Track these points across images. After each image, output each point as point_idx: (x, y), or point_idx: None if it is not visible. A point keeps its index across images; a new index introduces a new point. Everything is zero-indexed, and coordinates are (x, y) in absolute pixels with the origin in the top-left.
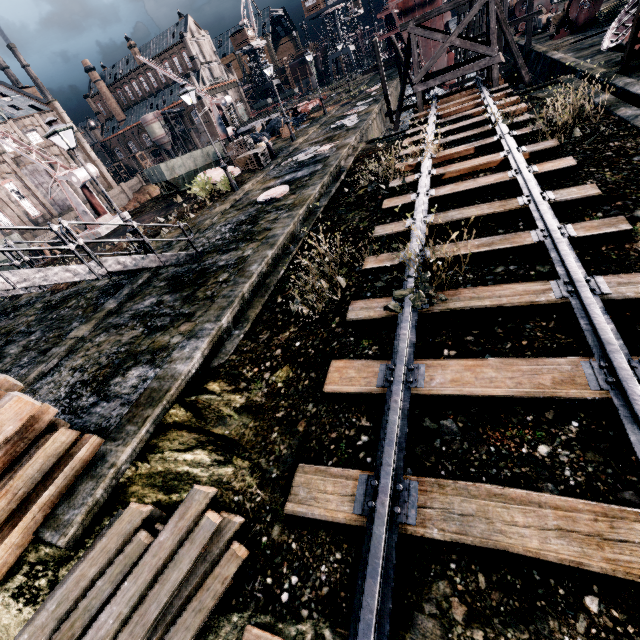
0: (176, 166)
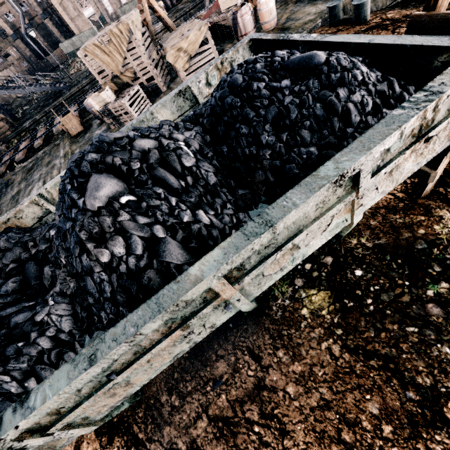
0: (126, 10)
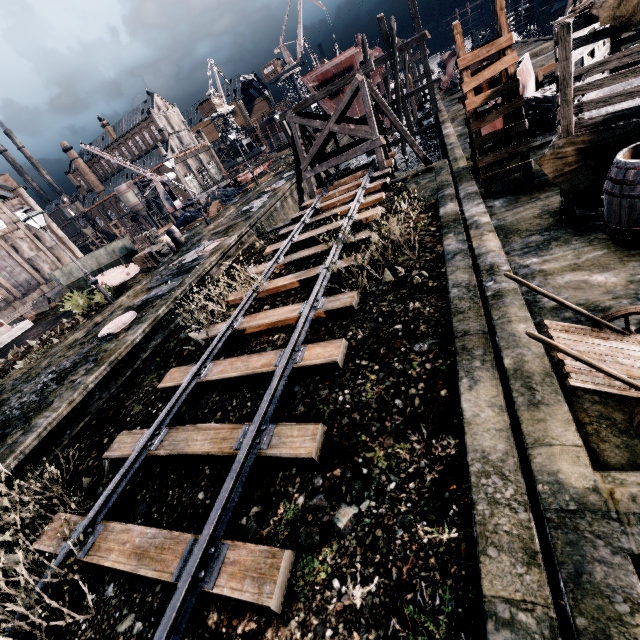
0: (74, 270)
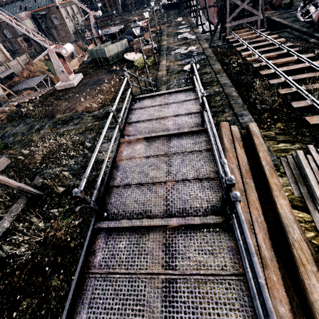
0: (110, 49)
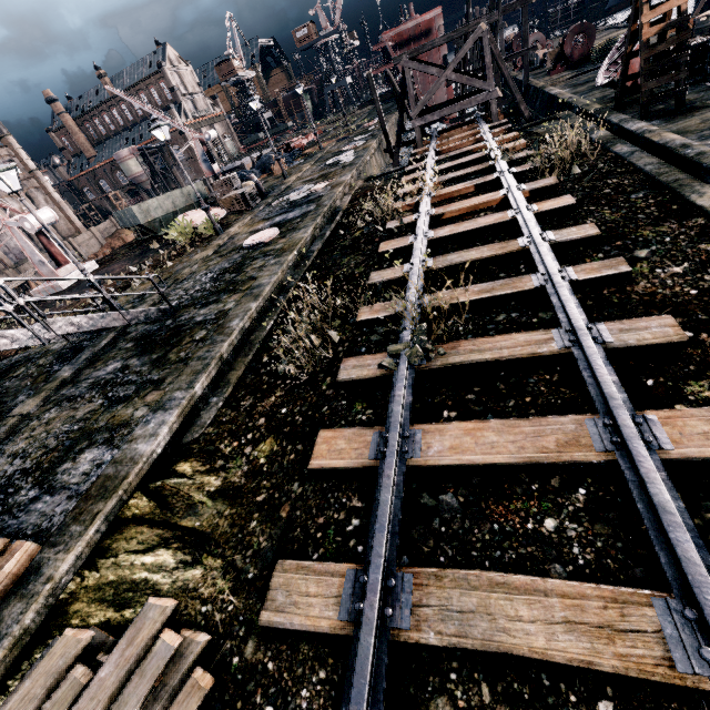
0: (151, 208)
